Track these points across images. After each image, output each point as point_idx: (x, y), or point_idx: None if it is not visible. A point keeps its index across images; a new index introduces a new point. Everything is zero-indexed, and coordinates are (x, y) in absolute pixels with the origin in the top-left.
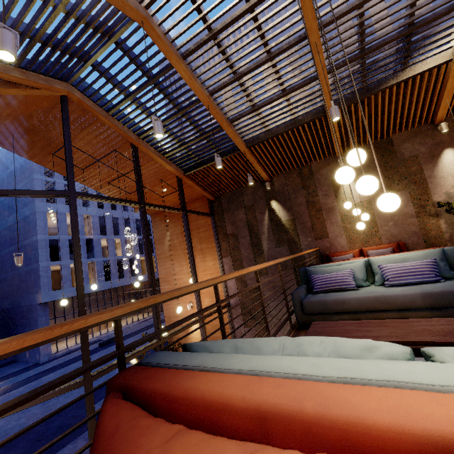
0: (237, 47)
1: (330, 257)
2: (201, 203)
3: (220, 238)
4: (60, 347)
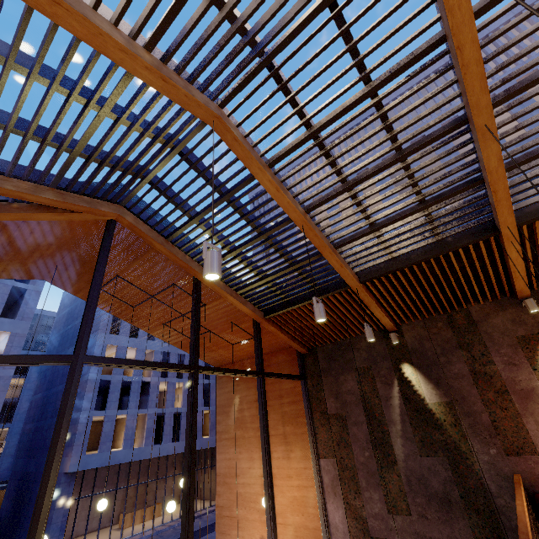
0: (350, 146)
1: None
2: (286, 356)
3: (316, 420)
4: None
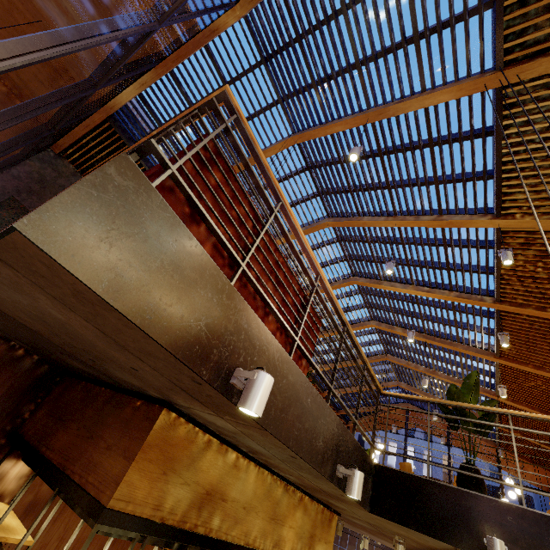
0: None
1: None
2: None
3: None
4: None
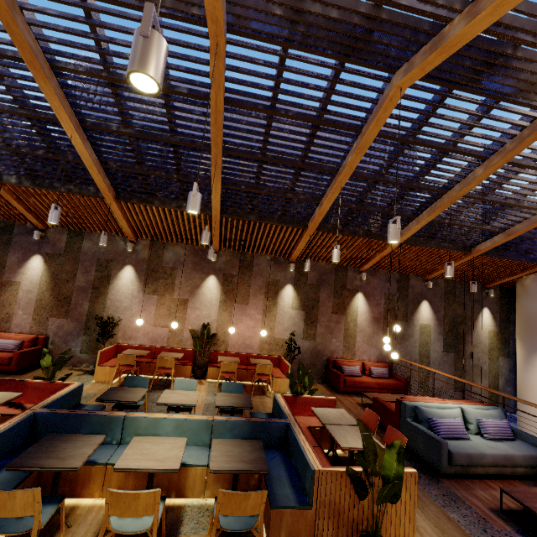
0: None
1: None
2: None
3: None
4: None
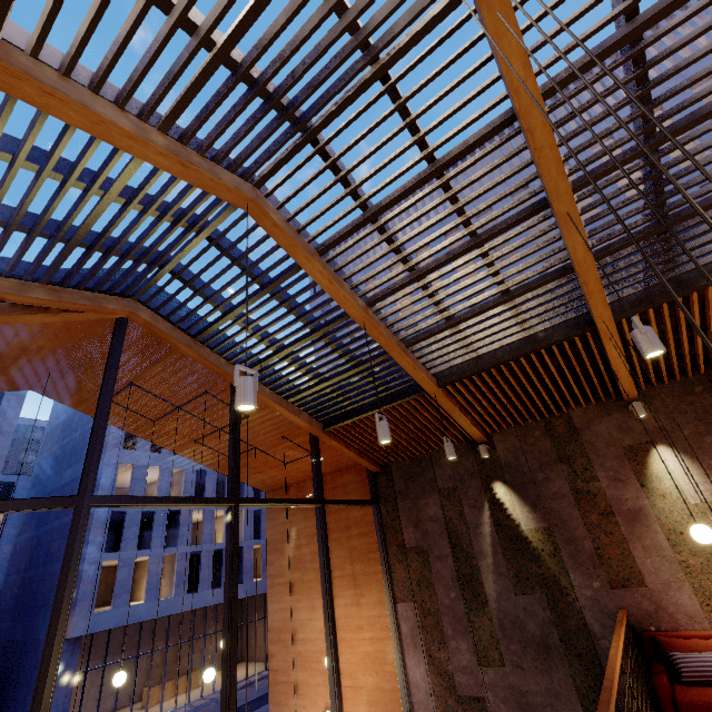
0: (415, 231)
1: (664, 647)
2: (354, 475)
3: (392, 555)
4: None
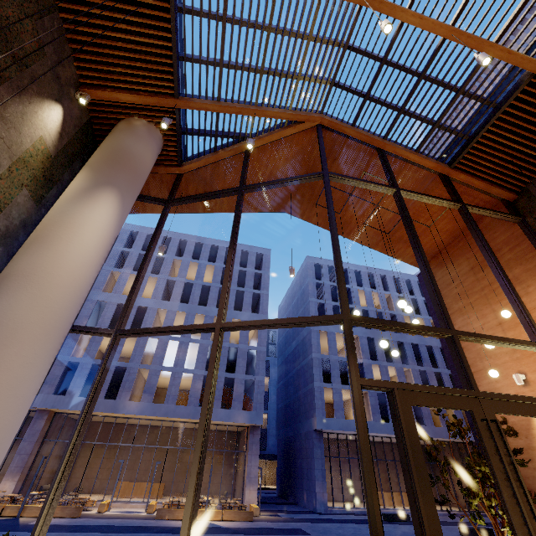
0: None
1: None
2: None
3: None
4: (336, 505)
